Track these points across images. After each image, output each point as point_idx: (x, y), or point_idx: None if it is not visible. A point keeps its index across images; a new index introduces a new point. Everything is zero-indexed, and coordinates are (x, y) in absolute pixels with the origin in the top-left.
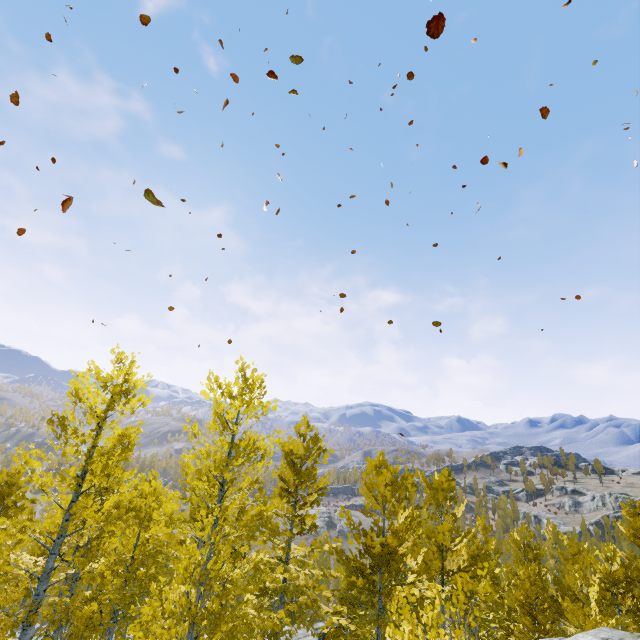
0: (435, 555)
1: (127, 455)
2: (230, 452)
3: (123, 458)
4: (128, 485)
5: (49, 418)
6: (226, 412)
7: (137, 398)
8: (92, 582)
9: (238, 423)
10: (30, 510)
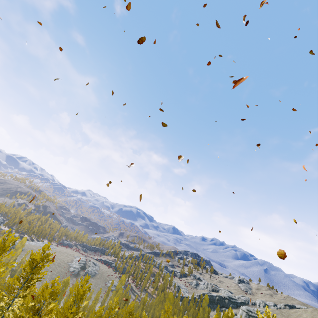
0: None
1: None
2: None
3: None
4: None
5: None
6: None
7: None
8: None
9: None
10: None
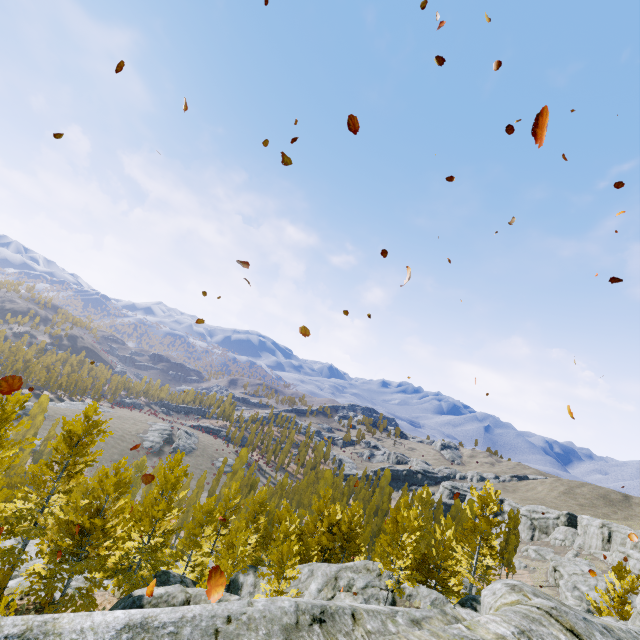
0: (147, 523)
1: None
2: None
3: None
4: None
5: None
6: None
7: None
8: None
9: None
10: None
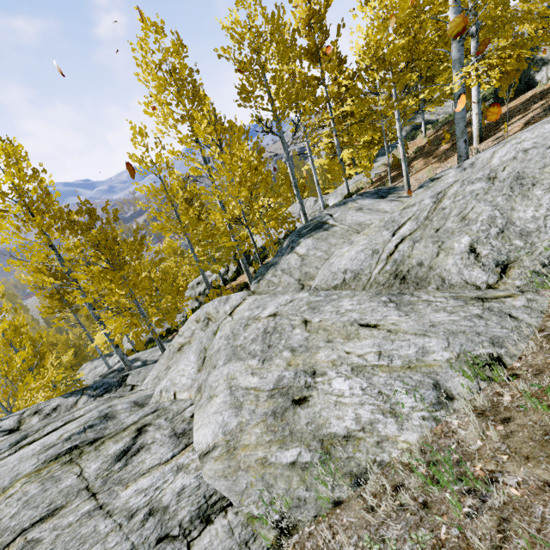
0: None
1: None
2: None
3: None
4: None
5: None
6: None
7: None
8: None
9: None
10: None
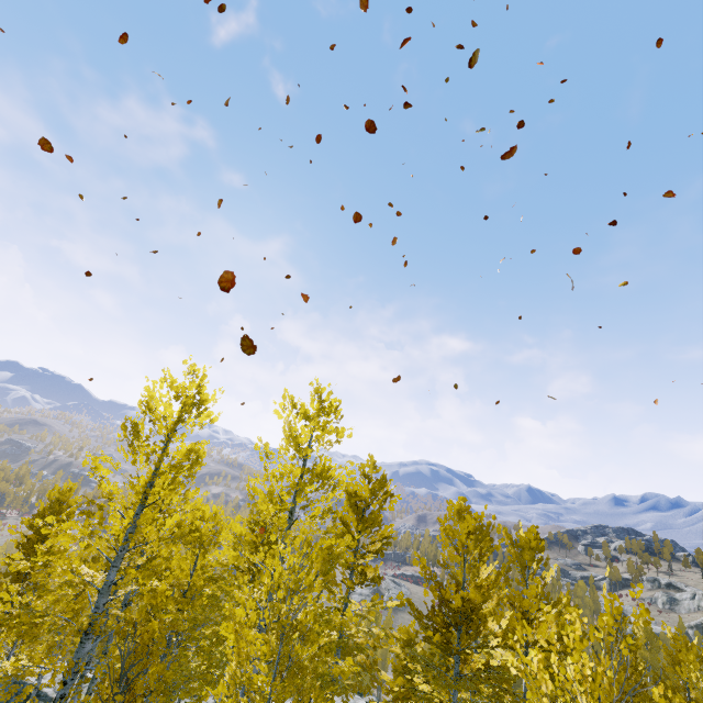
0: (519, 623)
1: (195, 470)
2: (301, 478)
3: (191, 473)
4: (192, 504)
5: (123, 423)
6: (296, 437)
7: (206, 414)
8: (153, 600)
9: (311, 448)
10: (101, 514)
